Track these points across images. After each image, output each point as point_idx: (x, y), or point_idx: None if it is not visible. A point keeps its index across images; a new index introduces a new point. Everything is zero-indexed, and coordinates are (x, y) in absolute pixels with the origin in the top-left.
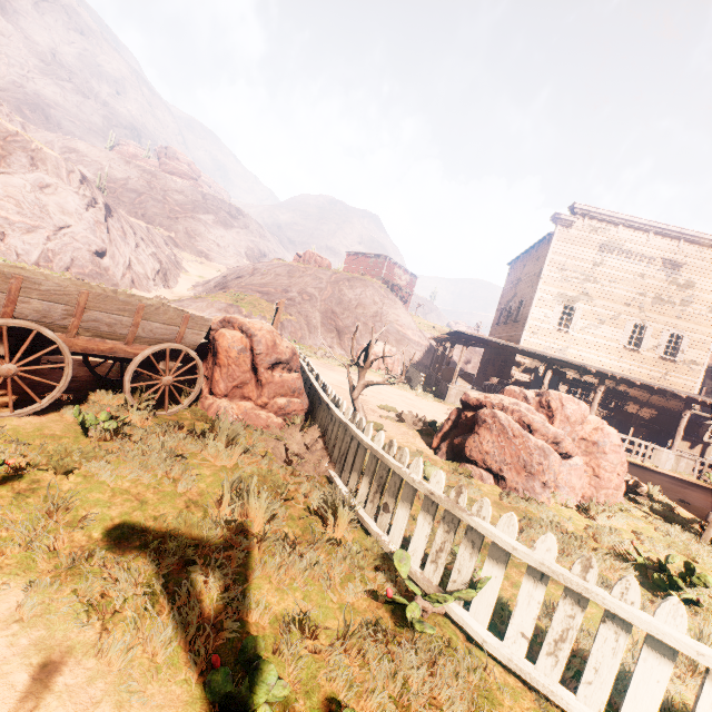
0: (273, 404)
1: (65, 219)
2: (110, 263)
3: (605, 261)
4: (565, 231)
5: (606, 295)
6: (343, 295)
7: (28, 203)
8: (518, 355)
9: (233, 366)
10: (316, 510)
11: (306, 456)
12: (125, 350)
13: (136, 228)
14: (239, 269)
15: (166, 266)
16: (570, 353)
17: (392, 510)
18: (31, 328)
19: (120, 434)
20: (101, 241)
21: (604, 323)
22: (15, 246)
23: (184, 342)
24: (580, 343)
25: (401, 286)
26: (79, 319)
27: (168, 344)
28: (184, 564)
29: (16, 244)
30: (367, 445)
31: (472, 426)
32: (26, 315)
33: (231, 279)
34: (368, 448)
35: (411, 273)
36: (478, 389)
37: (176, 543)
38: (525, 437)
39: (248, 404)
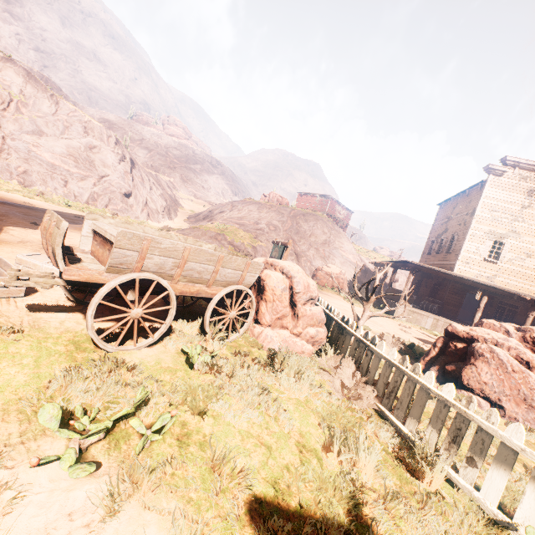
0: (305, 333)
1: (105, 170)
2: (134, 201)
3: (533, 205)
4: (497, 179)
5: (533, 233)
6: (299, 226)
7: (82, 159)
8: (452, 280)
9: (276, 302)
10: (390, 450)
11: (362, 392)
12: (205, 291)
13: (149, 176)
14: (221, 206)
15: (169, 203)
16: (498, 280)
17: (480, 466)
18: (154, 279)
19: (215, 367)
20: (128, 186)
21: (530, 256)
22: (73, 190)
23: (243, 282)
24: (507, 272)
25: (340, 219)
26: (182, 269)
27: (236, 286)
28: (343, 534)
29: (74, 188)
30: (438, 395)
31: (462, 356)
32: (148, 268)
33: (216, 213)
34: (440, 399)
35: (347, 209)
36: (416, 307)
37: (329, 508)
38: (525, 373)
39: (286, 332)
